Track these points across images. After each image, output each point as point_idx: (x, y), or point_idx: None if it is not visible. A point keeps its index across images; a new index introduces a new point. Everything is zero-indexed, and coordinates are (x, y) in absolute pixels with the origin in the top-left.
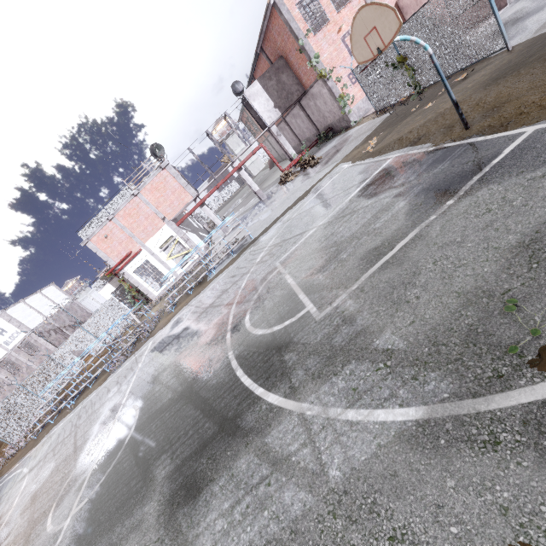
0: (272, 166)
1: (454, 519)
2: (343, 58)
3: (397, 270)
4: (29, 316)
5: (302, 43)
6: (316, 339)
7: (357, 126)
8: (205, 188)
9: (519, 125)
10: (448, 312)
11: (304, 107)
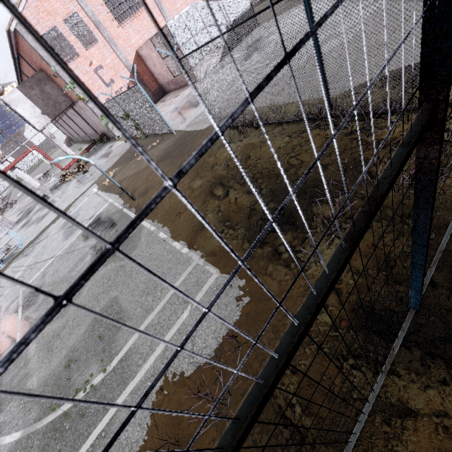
0: (70, 145)
1: None
2: (99, 86)
3: (60, 322)
4: None
5: (55, 70)
6: (7, 379)
7: (119, 142)
8: None
9: None
10: (59, 361)
11: (78, 112)
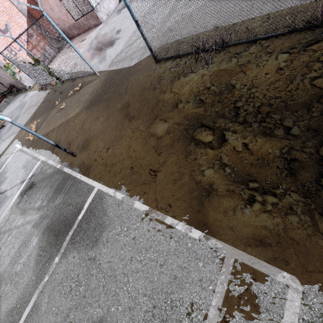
0: None
1: None
2: None
3: None
4: None
5: None
6: None
7: (32, 92)
8: None
9: (94, 176)
10: None
11: None
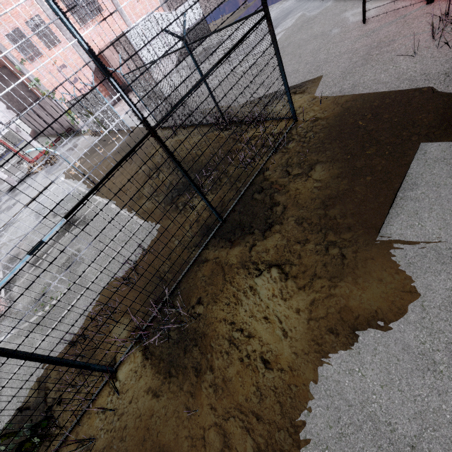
0: (36, 138)
1: (4, 359)
2: (63, 84)
3: (37, 271)
4: None
5: (19, 68)
6: None
7: (85, 136)
8: None
9: (100, 194)
10: (38, 292)
11: (43, 106)
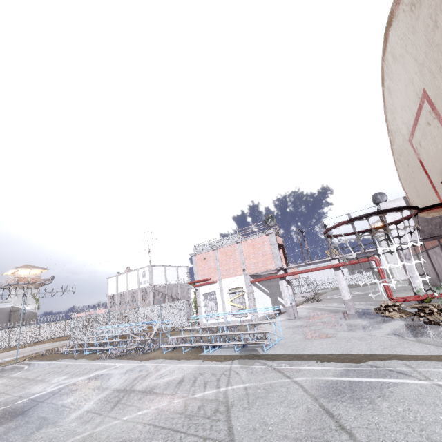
0: None
1: None
2: None
3: None
4: (160, 276)
5: None
6: None
7: None
8: (292, 266)
9: None
10: None
11: None
